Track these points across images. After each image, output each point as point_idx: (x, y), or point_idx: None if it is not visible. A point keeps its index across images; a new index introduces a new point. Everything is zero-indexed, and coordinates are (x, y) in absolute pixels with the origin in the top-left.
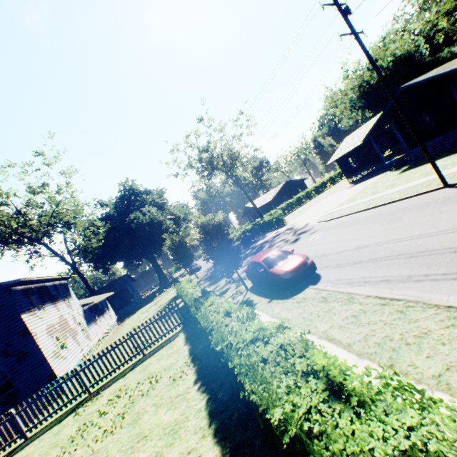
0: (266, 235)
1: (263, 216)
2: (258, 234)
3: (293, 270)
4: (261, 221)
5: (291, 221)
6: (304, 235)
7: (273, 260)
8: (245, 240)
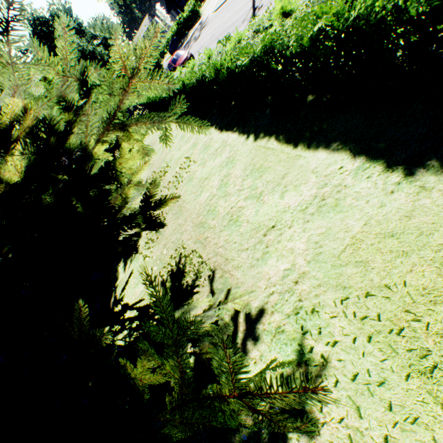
0: (188, 36)
1: (184, 10)
2: (185, 35)
3: (183, 63)
4: (182, 19)
5: (205, 12)
6: (202, 32)
7: (175, 60)
8: (174, 47)
